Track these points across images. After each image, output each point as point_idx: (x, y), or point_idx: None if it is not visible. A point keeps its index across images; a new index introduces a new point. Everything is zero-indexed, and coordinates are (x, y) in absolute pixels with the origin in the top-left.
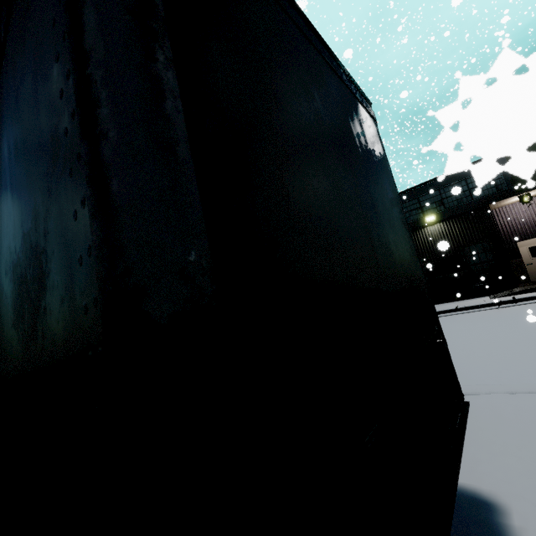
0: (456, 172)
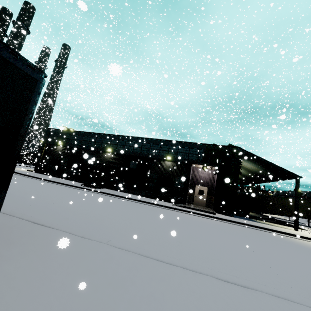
0: (187, 143)
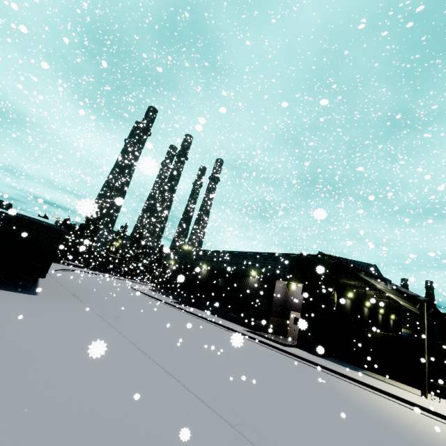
0: (273, 254)
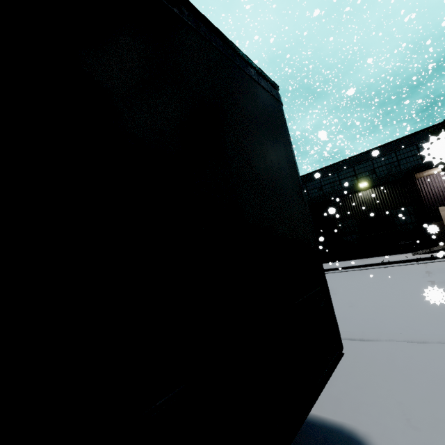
0: (386, 146)
